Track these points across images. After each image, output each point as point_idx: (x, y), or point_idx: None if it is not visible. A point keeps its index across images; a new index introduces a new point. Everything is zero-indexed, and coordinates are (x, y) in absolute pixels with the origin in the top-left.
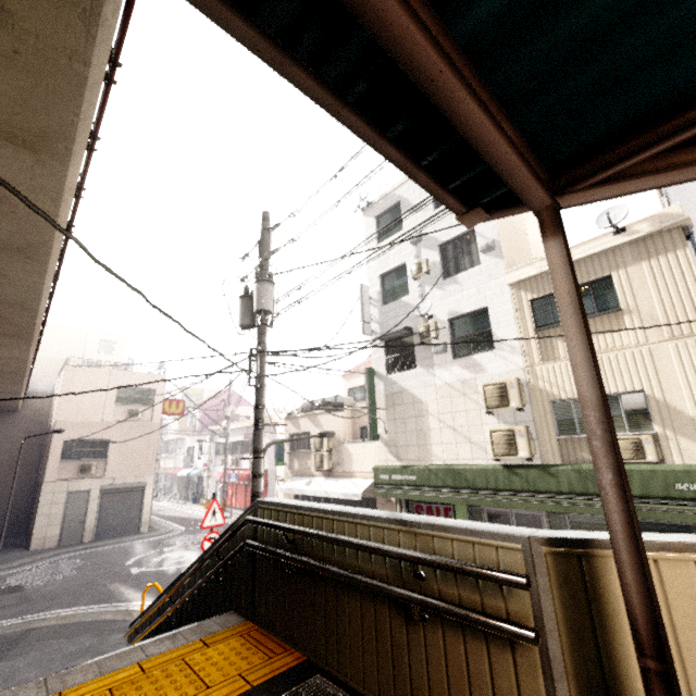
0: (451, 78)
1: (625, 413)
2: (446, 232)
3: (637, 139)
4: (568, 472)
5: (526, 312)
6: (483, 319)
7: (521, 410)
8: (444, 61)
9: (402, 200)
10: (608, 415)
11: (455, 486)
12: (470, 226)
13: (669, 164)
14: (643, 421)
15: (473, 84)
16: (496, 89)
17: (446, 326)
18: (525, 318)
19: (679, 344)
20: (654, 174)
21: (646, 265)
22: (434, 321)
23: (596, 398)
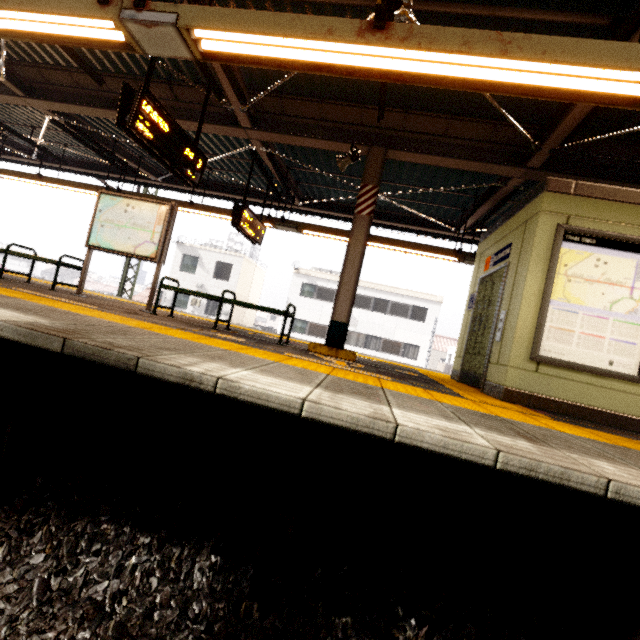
0: None
1: None
2: (213, 293)
3: None
4: None
5: None
6: None
7: None
8: None
9: (201, 259)
10: None
11: None
12: None
13: None
14: None
15: None
16: None
17: None
18: None
19: None
20: None
21: None
22: None
23: None
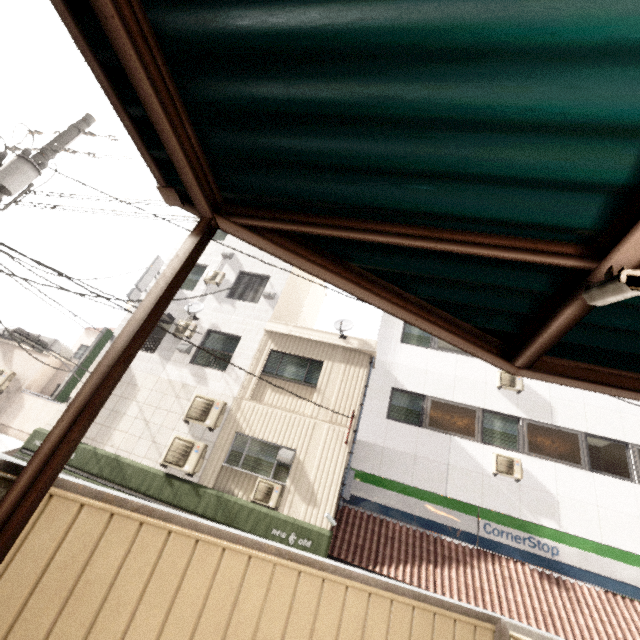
0: (123, 32)
1: (277, 463)
2: (251, 266)
3: (271, 214)
4: (211, 496)
5: (264, 357)
6: (233, 344)
7: (211, 430)
8: (115, 10)
9: None
10: (125, 369)
11: (109, 478)
12: (168, 203)
13: (287, 247)
14: (284, 473)
15: (163, 70)
16: (185, 94)
17: (203, 334)
18: (261, 360)
19: (331, 427)
20: (272, 243)
21: (344, 367)
22: (197, 324)
23: (121, 349)
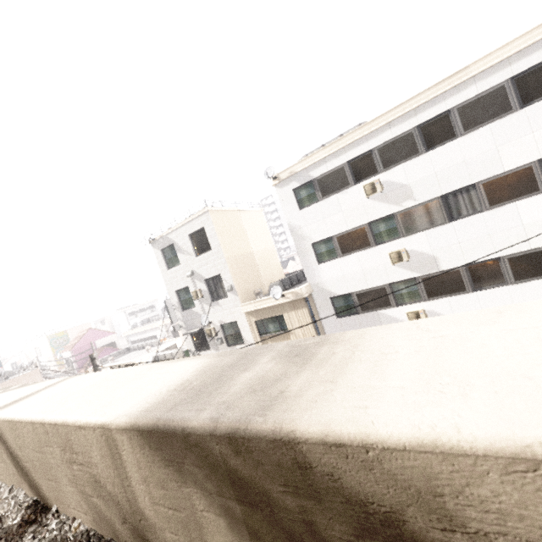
0: None
1: None
2: (206, 273)
3: None
4: None
5: (254, 327)
6: (236, 326)
7: None
8: None
9: (175, 244)
10: None
11: None
12: None
13: None
14: None
15: None
16: None
17: (220, 329)
18: (254, 330)
19: None
20: None
21: (294, 313)
22: (213, 325)
23: None
